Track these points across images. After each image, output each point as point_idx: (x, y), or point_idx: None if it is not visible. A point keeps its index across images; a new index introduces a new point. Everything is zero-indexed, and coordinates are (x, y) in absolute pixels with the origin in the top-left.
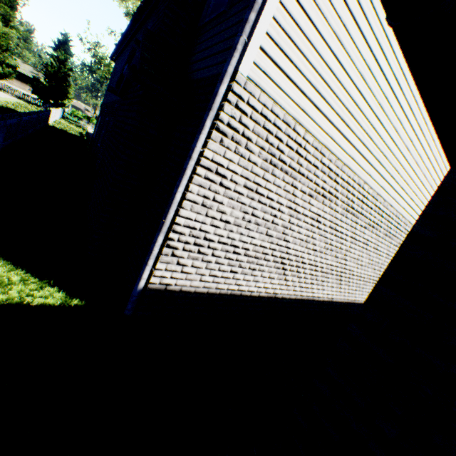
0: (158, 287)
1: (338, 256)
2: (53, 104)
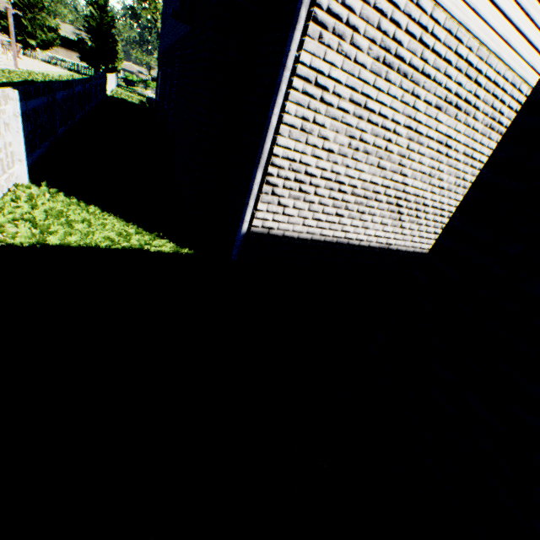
0: (261, 231)
1: None
2: (104, 71)
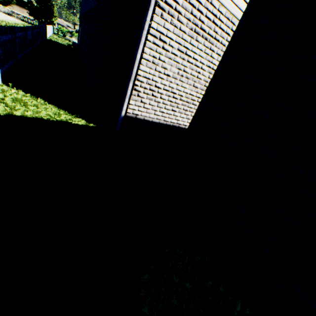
0: (132, 116)
1: None
2: (45, 23)
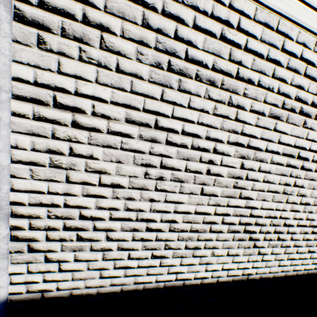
0: (28, 296)
1: None
2: None
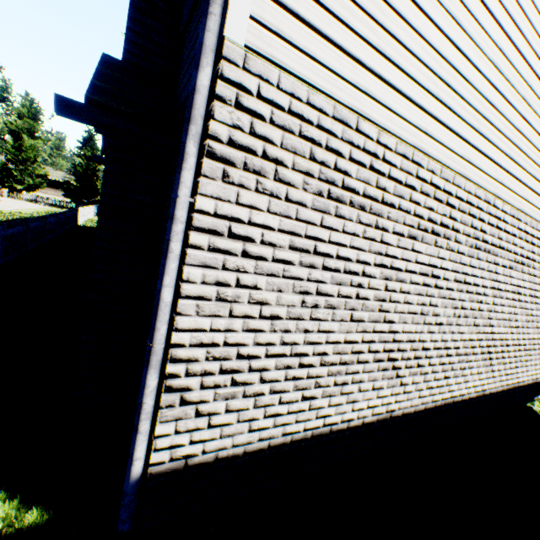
0: (170, 466)
1: (479, 323)
2: (86, 203)
